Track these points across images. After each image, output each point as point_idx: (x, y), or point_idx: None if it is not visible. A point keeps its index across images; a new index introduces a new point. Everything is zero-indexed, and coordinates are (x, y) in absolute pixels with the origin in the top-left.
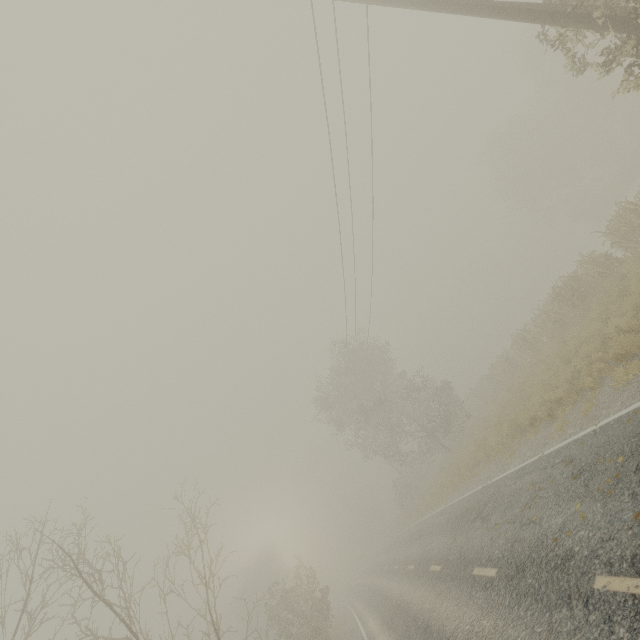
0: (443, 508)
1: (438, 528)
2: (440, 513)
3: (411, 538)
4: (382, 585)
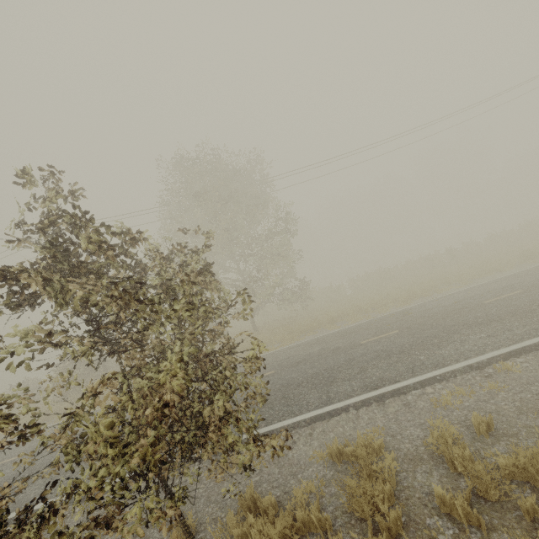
0: (430, 300)
1: (494, 286)
2: (436, 299)
3: (345, 334)
4: (354, 357)
